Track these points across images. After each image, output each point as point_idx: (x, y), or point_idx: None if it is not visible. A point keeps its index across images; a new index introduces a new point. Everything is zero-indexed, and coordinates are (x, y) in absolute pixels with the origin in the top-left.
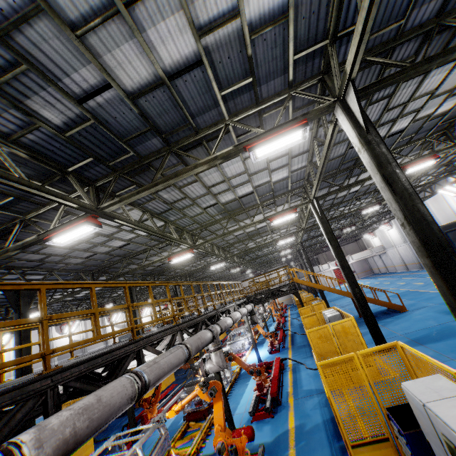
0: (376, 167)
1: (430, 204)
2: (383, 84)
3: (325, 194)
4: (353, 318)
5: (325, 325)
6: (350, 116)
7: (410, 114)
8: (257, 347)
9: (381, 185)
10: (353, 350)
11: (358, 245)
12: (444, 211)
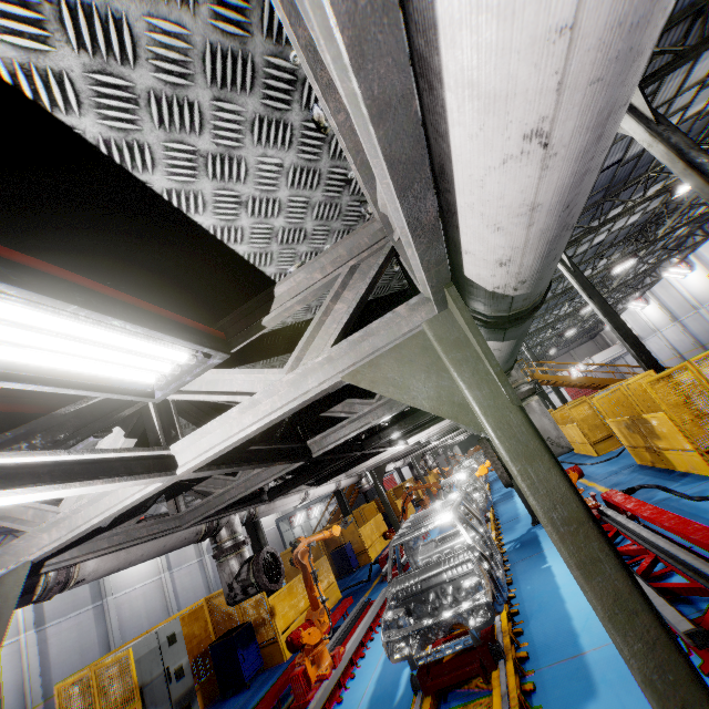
0: (676, 156)
1: (705, 253)
2: (661, 73)
3: (572, 242)
4: (652, 371)
5: (616, 387)
6: (633, 112)
7: (676, 113)
8: (495, 483)
9: (684, 174)
10: (661, 408)
11: (596, 345)
12: None
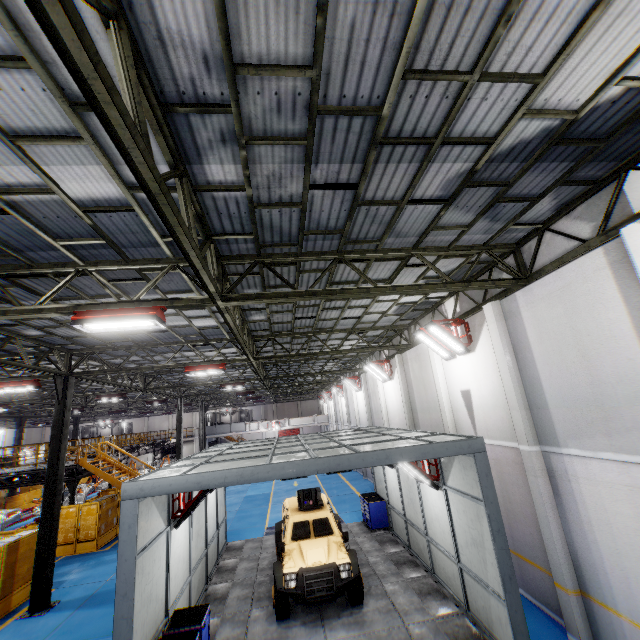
0: None
1: (348, 390)
2: None
3: (86, 372)
4: None
5: None
6: None
7: None
8: None
9: None
10: None
11: (318, 405)
12: (353, 403)
